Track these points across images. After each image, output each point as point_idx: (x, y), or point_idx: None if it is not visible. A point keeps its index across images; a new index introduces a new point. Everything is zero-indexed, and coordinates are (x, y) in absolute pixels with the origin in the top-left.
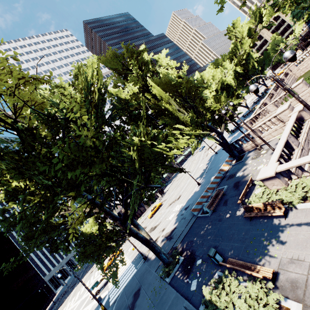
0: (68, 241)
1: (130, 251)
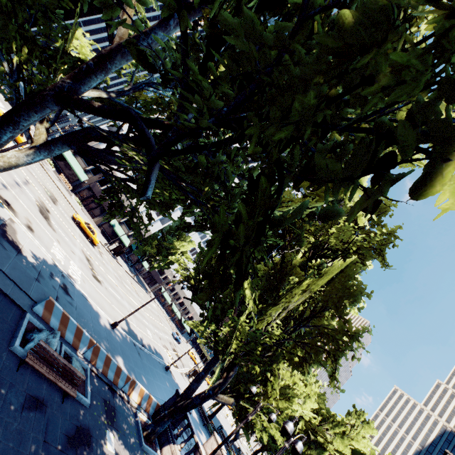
0: None
1: None
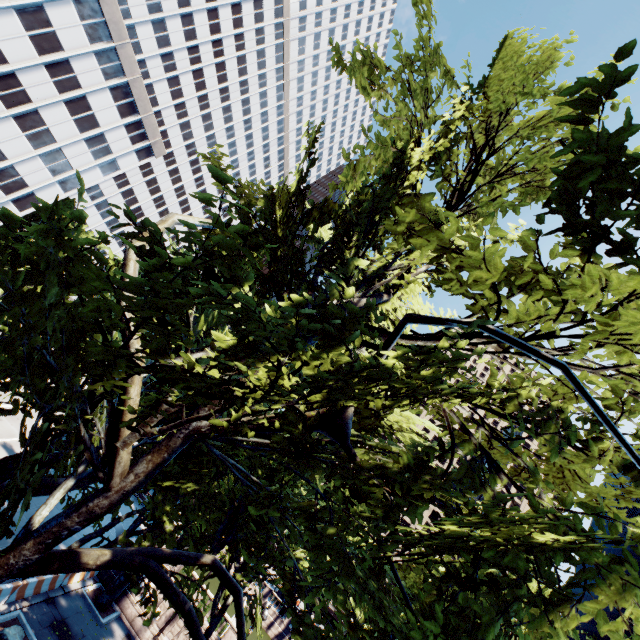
0: None
1: None
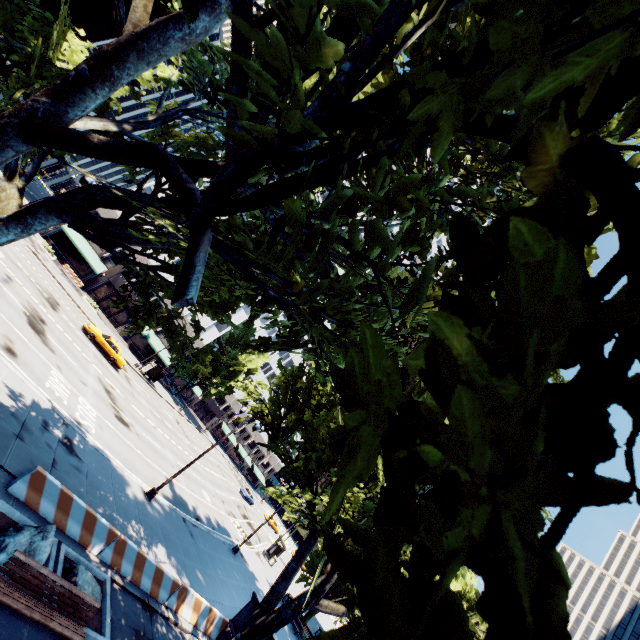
0: None
1: None
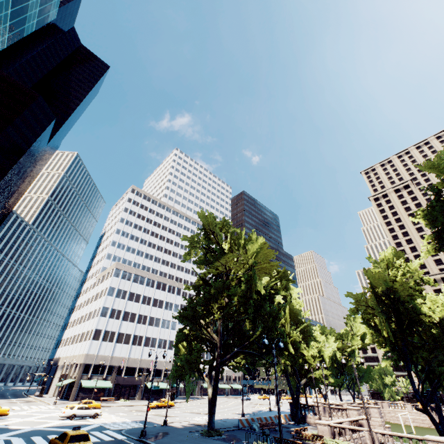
0: (186, 338)
1: (121, 414)
